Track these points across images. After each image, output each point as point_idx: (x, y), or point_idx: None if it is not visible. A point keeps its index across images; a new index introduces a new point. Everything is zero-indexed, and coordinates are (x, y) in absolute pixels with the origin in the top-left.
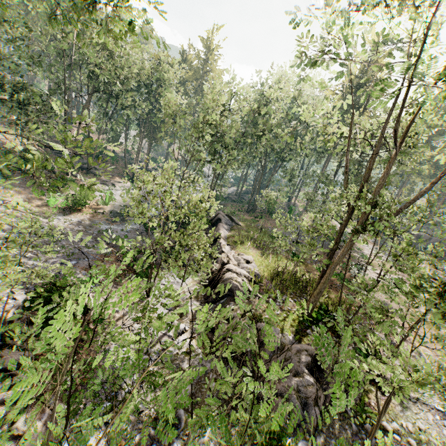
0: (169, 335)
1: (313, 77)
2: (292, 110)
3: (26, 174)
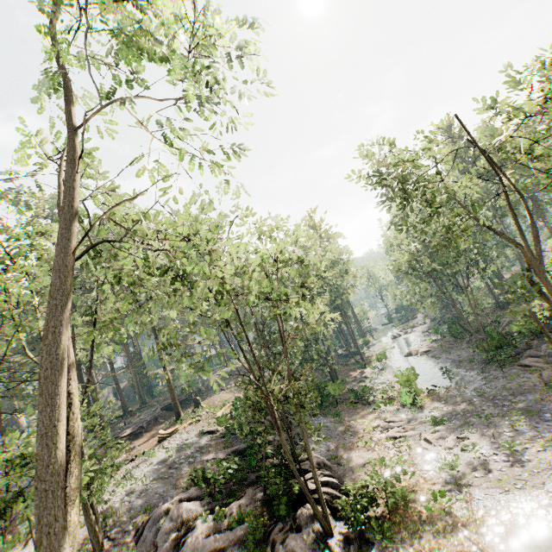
0: None
1: None
2: None
3: (333, 406)
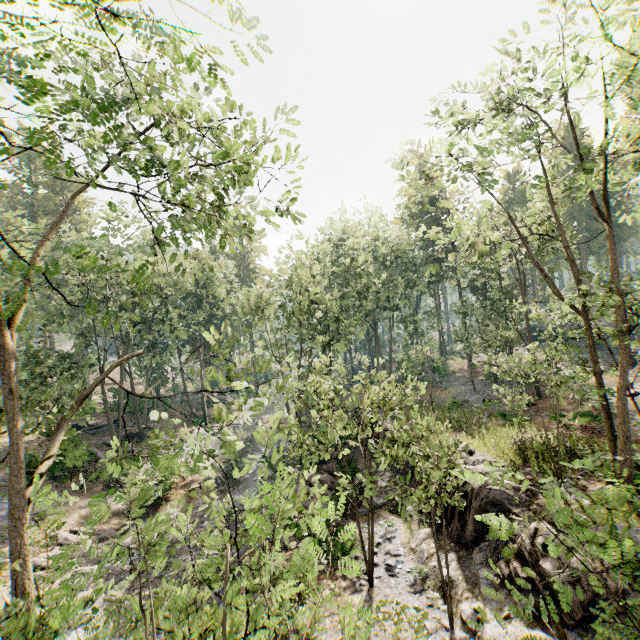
0: (461, 637)
1: (372, 213)
2: (380, 251)
3: (61, 481)
